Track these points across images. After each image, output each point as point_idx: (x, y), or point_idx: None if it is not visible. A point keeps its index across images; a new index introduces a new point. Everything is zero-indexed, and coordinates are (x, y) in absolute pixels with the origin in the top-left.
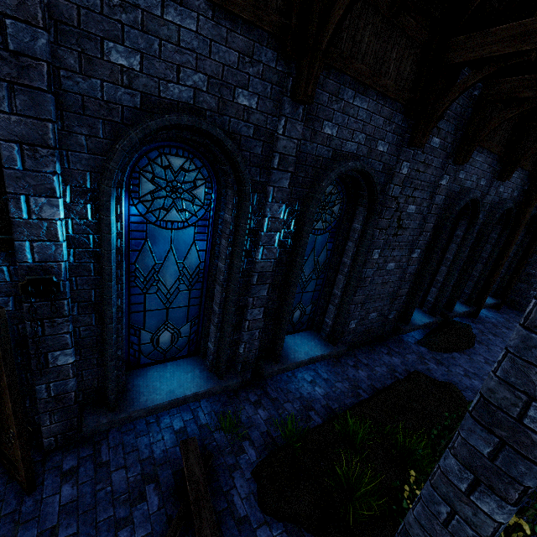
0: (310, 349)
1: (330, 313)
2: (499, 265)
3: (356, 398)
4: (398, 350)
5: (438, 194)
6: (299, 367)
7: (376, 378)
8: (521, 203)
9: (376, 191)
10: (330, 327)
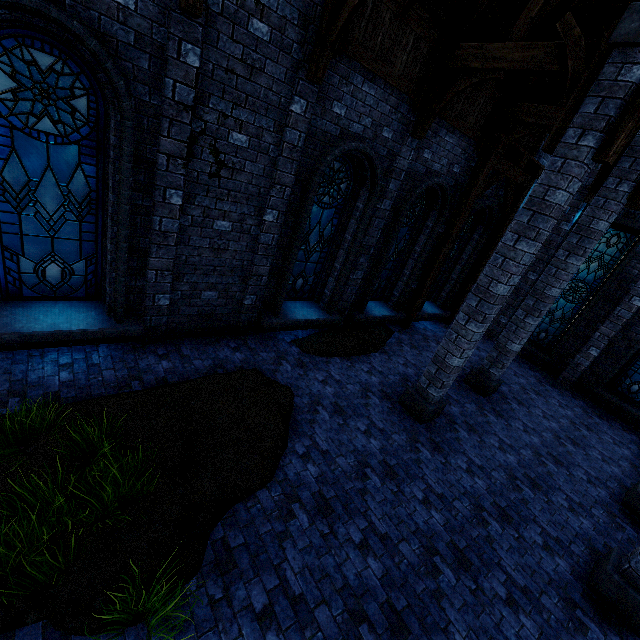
0: (66, 321)
1: (107, 275)
2: (435, 264)
3: (116, 390)
4: (256, 346)
5: (290, 126)
6: (32, 341)
7: (180, 372)
8: (467, 185)
9: (109, 73)
10: (110, 296)
